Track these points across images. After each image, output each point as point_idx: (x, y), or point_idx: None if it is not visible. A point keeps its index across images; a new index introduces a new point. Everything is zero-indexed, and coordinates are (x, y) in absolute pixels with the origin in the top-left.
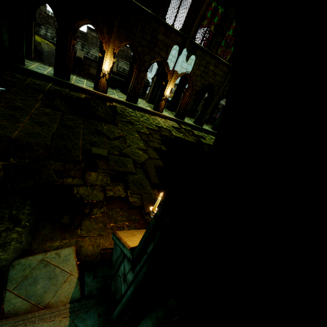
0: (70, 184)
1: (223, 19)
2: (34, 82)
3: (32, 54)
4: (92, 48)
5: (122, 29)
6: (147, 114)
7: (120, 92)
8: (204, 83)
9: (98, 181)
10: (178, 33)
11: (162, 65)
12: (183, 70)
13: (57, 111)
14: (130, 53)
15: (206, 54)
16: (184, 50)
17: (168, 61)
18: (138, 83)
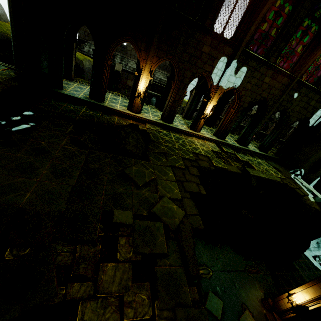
0: (75, 298)
1: (290, 19)
2: (69, 107)
3: (72, 75)
4: (130, 60)
5: (162, 45)
6: (183, 135)
7: (155, 107)
8: (255, 98)
9: (115, 283)
10: (228, 43)
11: (203, 77)
12: (230, 84)
13: (84, 147)
14: (168, 62)
15: (262, 64)
16: (233, 62)
17: (213, 75)
18: (175, 101)
